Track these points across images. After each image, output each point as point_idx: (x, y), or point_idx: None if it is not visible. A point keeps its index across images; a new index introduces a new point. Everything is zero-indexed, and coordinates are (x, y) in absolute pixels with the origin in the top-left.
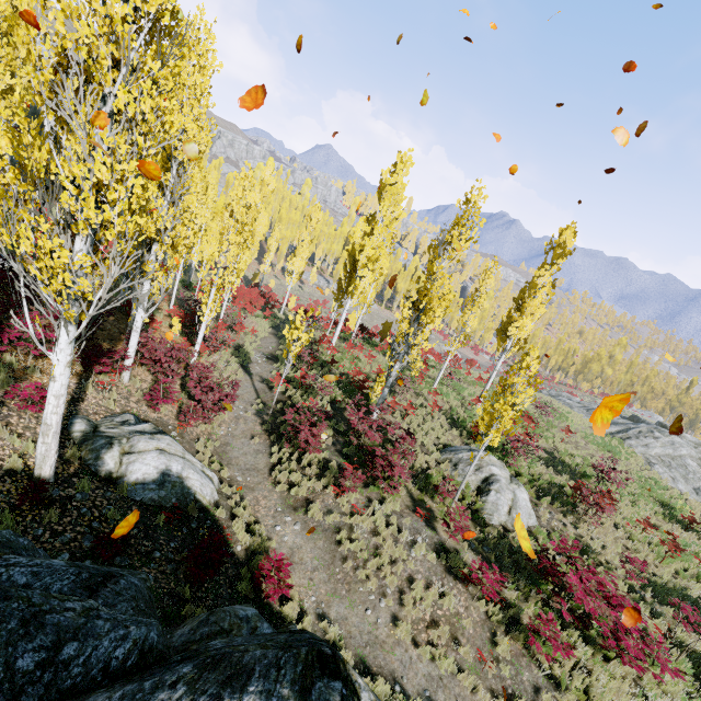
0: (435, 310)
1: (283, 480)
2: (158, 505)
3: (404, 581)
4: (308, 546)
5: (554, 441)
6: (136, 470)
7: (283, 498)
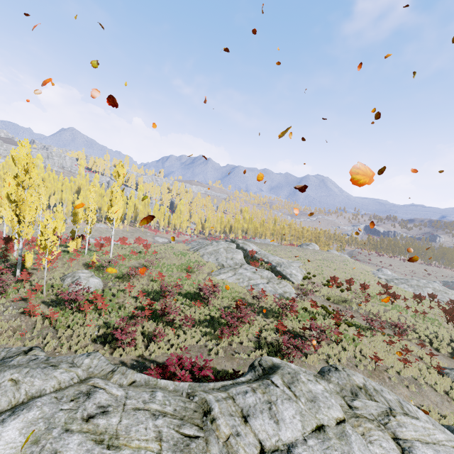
0: (24, 212)
1: None
2: None
3: None
4: None
5: (149, 259)
6: None
7: None
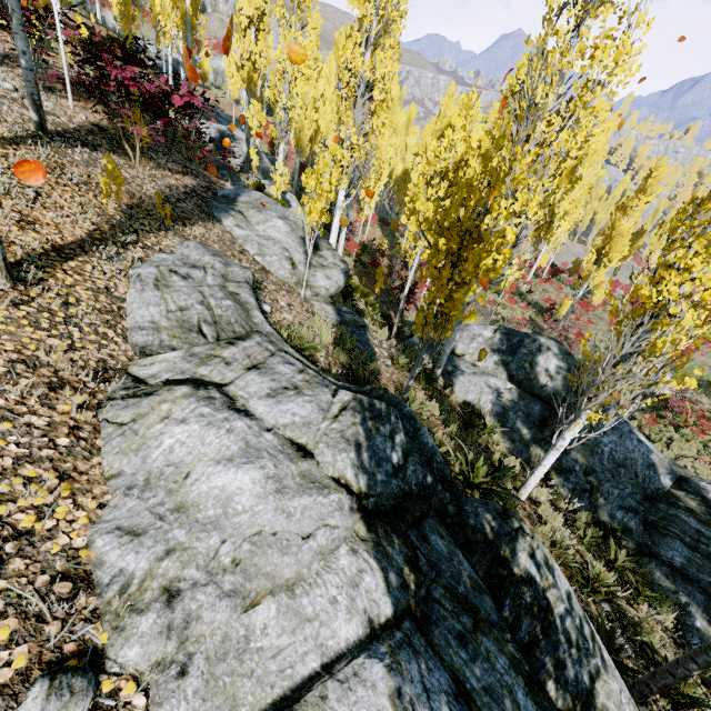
0: (613, 254)
1: None
2: None
3: None
4: None
5: None
6: None
7: None
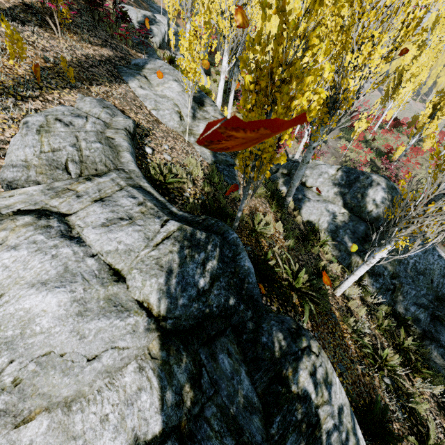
0: None
1: None
2: None
3: None
4: None
5: None
6: None
7: None
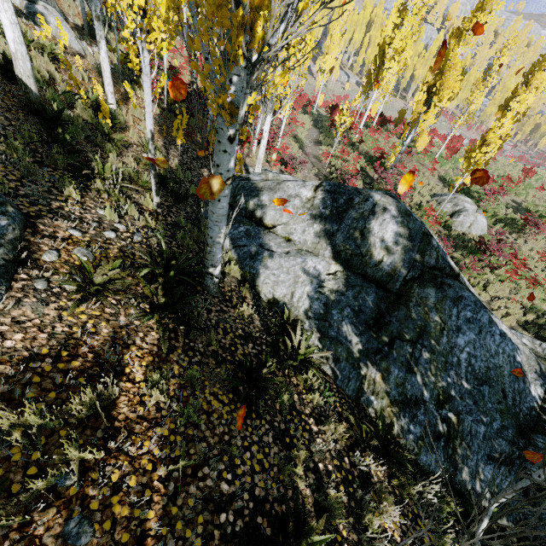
0: (444, 91)
1: None
2: None
3: None
4: None
5: (526, 197)
6: None
7: None
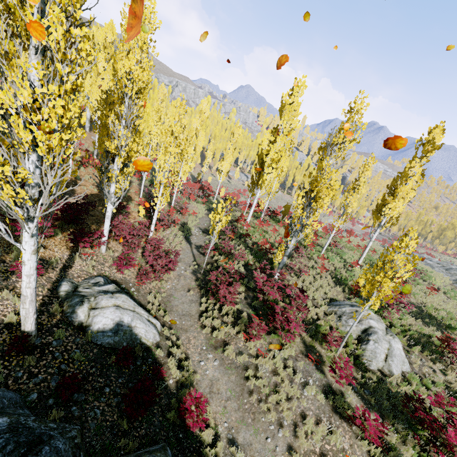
0: (323, 198)
1: (207, 324)
2: (113, 347)
3: (298, 415)
4: (223, 379)
5: (421, 297)
6: (98, 321)
7: (207, 339)
